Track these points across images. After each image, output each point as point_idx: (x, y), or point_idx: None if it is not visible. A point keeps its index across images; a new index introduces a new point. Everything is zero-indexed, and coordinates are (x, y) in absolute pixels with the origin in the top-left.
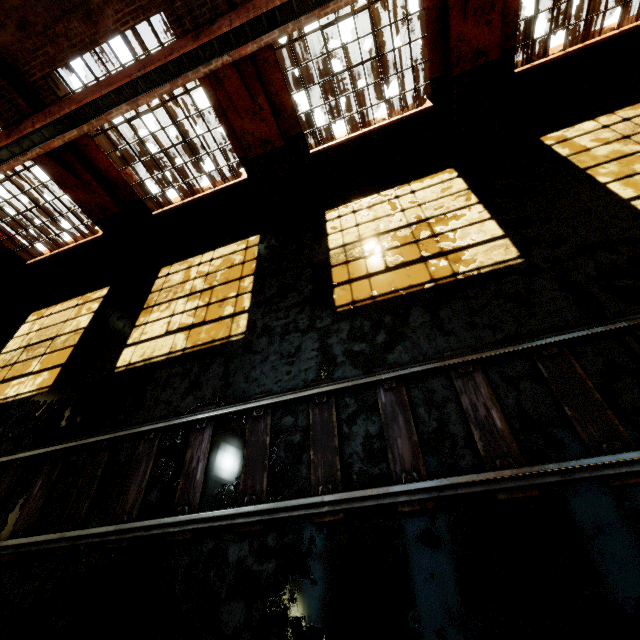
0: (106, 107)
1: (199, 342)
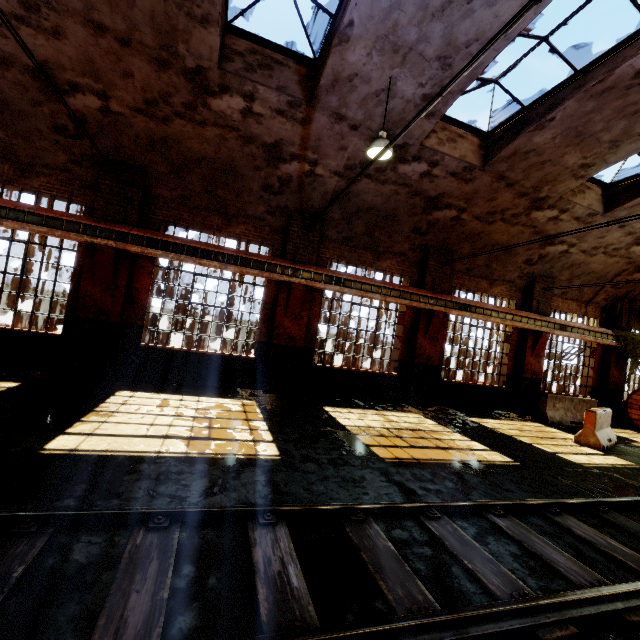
0: (201, 255)
1: (210, 451)
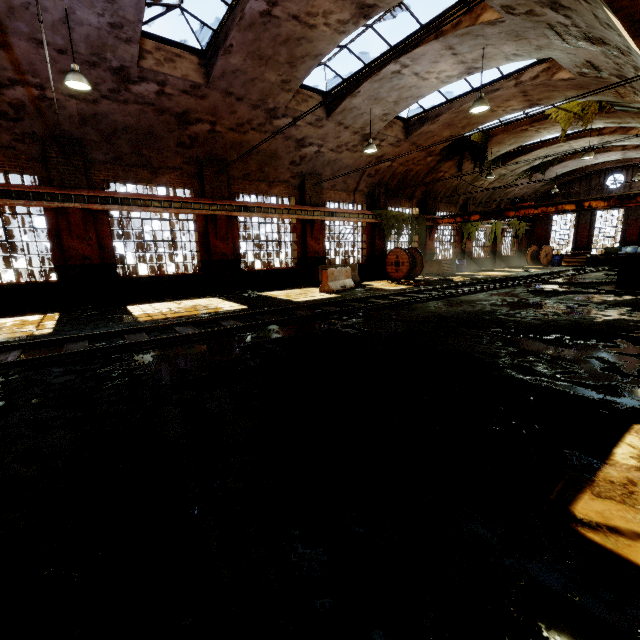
0: None
1: None
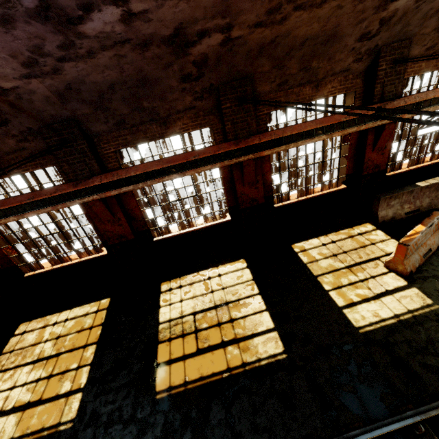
0: None
1: (28, 430)
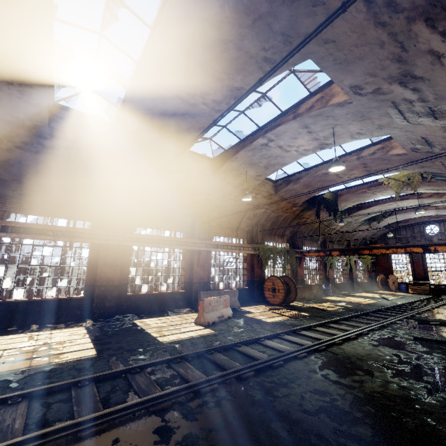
0: None
1: None
